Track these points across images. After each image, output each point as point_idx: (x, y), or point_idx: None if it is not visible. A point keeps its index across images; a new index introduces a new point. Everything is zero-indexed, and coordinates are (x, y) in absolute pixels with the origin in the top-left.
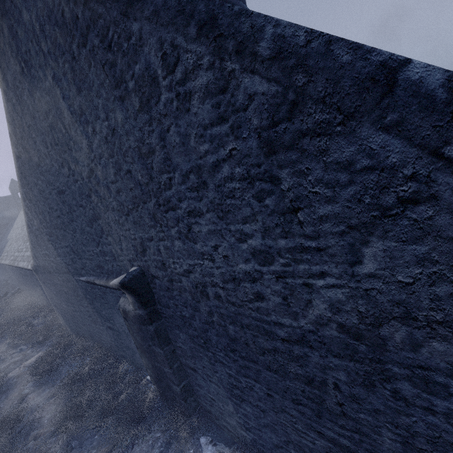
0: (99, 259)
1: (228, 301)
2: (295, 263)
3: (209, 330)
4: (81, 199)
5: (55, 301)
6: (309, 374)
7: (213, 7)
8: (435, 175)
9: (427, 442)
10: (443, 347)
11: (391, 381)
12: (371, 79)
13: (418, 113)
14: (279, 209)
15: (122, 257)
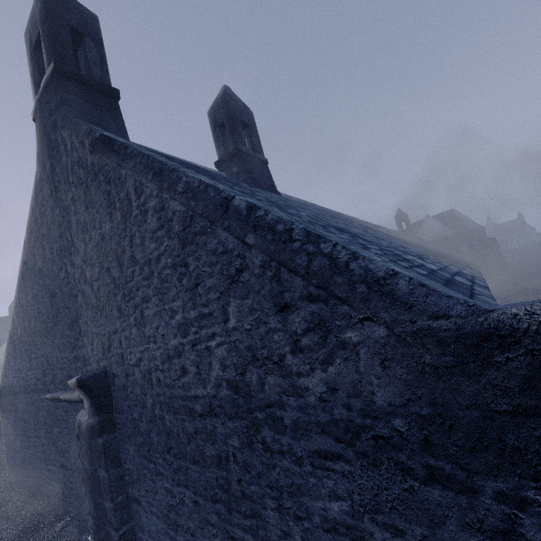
0: (71, 367)
1: (165, 384)
2: (200, 330)
3: (152, 429)
4: (69, 300)
5: (9, 436)
6: (218, 451)
7: (162, 166)
8: (245, 253)
9: (289, 495)
10: (273, 379)
11: (259, 431)
12: (221, 205)
13: (235, 221)
14: (190, 286)
15: (91, 360)
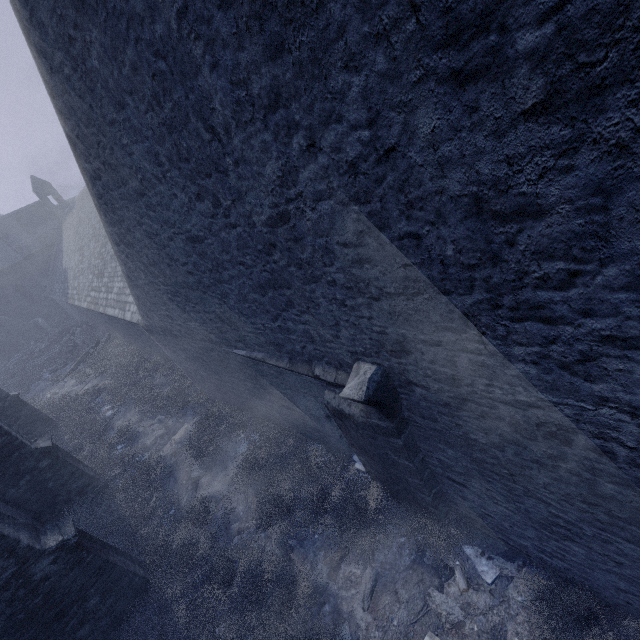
0: (275, 336)
1: (634, 464)
2: None
3: (538, 470)
4: (243, 254)
5: (186, 366)
6: None
7: None
8: None
9: None
10: None
11: None
12: None
13: None
14: None
15: (332, 345)
